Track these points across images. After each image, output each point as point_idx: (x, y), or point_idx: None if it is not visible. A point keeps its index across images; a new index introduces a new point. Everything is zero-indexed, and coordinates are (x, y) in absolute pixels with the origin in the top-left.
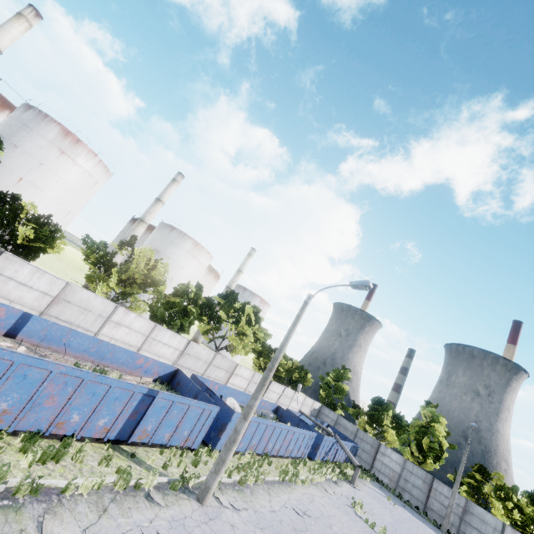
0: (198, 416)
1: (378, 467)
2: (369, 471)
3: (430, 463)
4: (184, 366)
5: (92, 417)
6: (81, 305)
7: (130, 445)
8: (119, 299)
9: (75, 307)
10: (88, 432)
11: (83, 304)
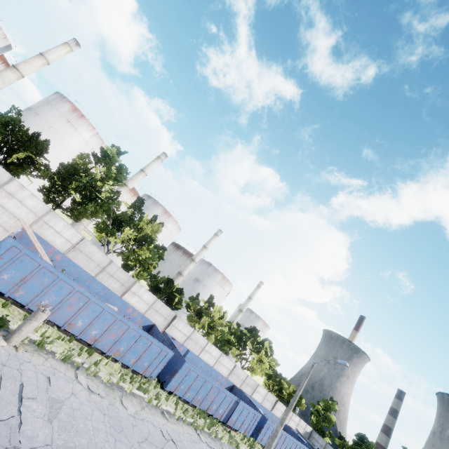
0: (252, 418)
1: None
2: None
3: None
4: (231, 381)
5: (218, 408)
6: (195, 341)
7: (225, 426)
8: (205, 335)
9: (193, 341)
10: (216, 415)
11: (196, 340)
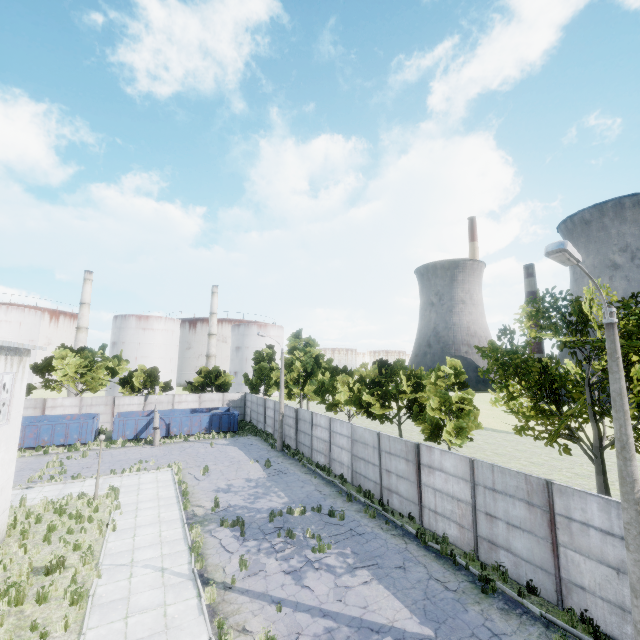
0: None
1: (267, 423)
2: (258, 430)
3: (308, 392)
4: None
5: None
6: None
7: None
8: None
9: None
10: None
11: None
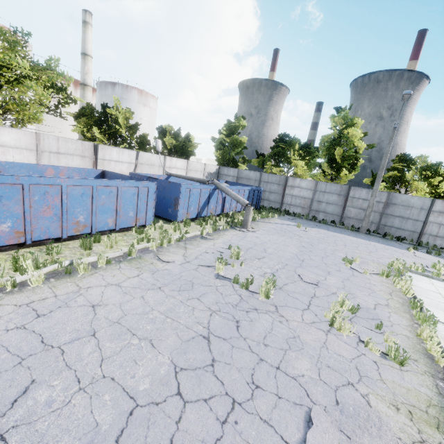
0: None
1: (288, 202)
2: (279, 208)
3: (345, 176)
4: None
5: None
6: None
7: None
8: None
9: None
10: None
11: None
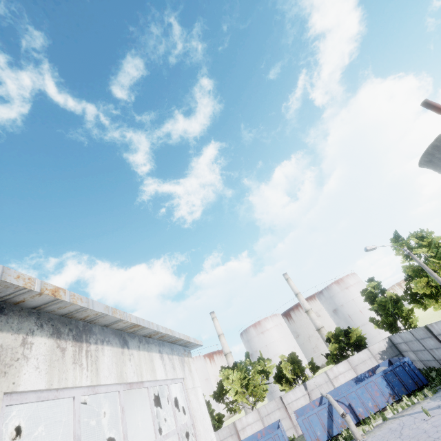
0: None
1: None
2: None
3: None
4: None
5: None
6: None
7: None
8: None
9: None
10: None
11: None
